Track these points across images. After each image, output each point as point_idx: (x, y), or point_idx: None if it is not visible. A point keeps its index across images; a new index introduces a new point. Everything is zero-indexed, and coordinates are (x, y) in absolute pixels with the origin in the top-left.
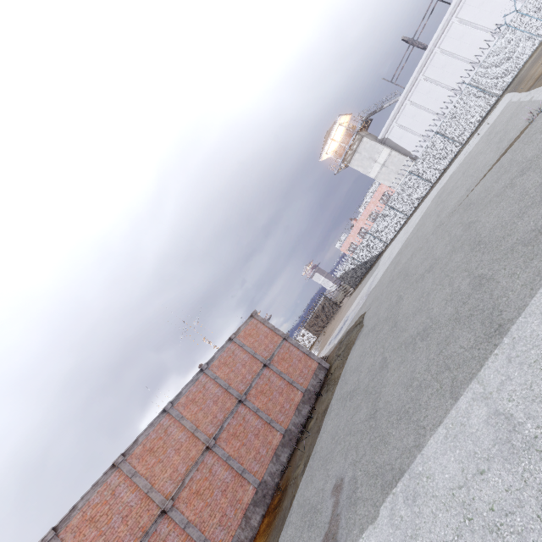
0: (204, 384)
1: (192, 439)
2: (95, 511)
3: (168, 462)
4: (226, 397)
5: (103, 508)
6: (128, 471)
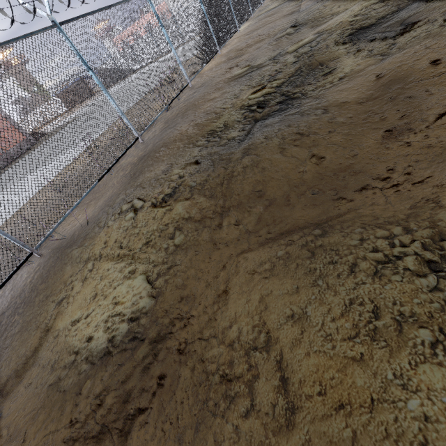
0: None
1: None
2: None
3: None
4: None
5: None
6: None
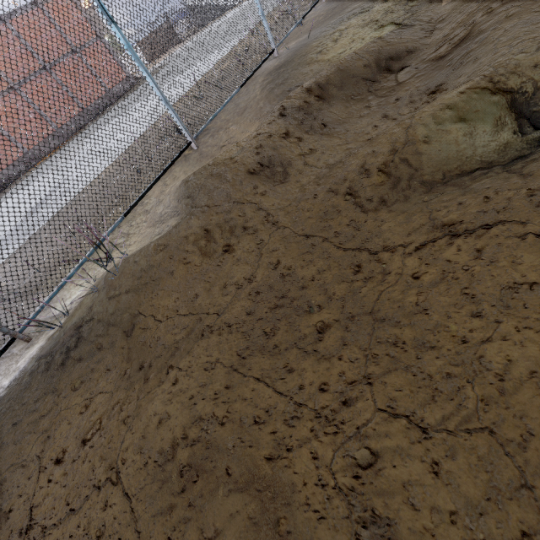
0: (4, 34)
1: None
2: None
3: None
4: (30, 58)
5: None
6: None
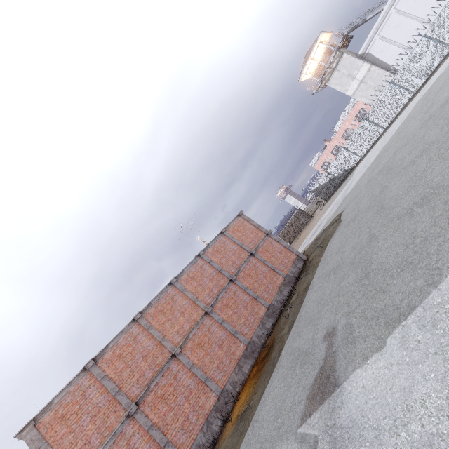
0: (201, 265)
1: (193, 306)
2: (122, 351)
3: (175, 321)
4: (219, 277)
5: (128, 349)
6: (145, 324)
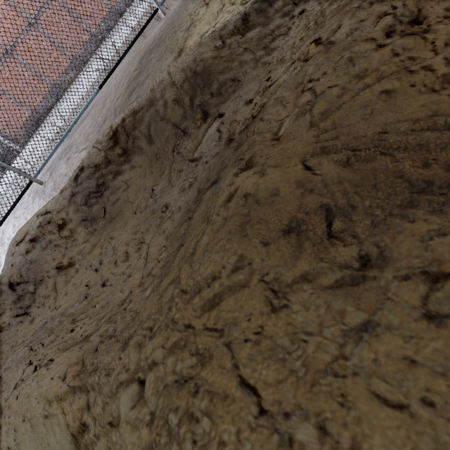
0: None
1: (15, 13)
2: None
3: None
4: None
5: None
6: None
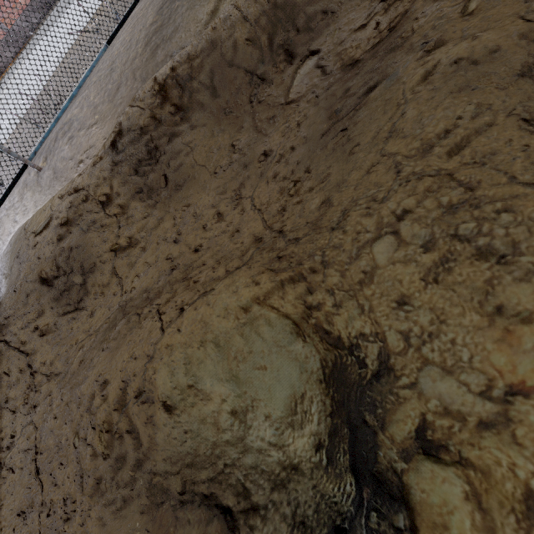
0: None
1: None
2: None
3: None
4: None
5: None
6: None
